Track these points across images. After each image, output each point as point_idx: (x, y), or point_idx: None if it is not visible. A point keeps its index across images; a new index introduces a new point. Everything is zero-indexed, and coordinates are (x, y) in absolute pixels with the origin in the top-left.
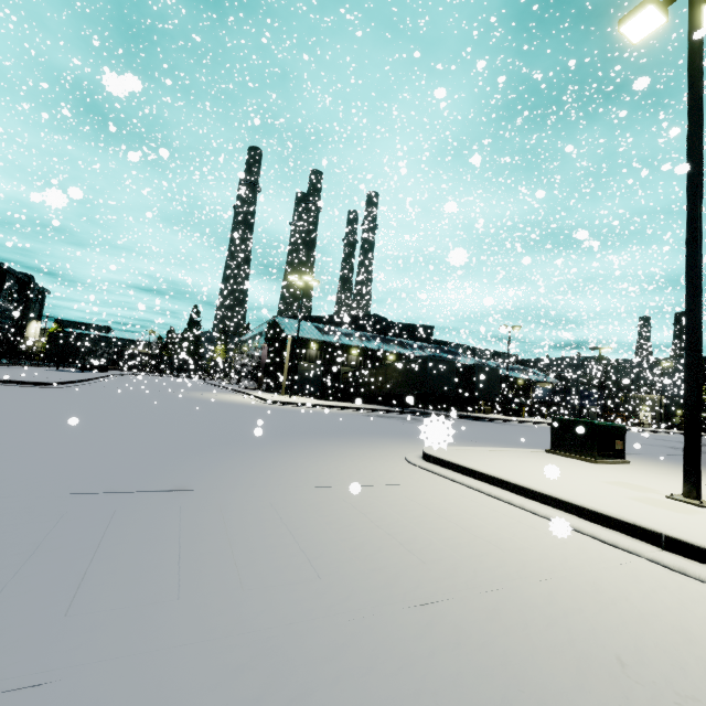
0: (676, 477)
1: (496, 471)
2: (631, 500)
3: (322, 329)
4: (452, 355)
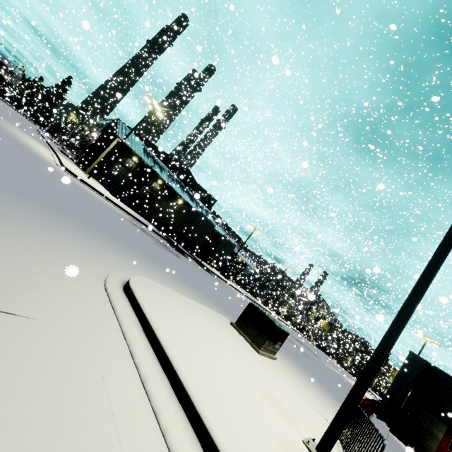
0: (300, 389)
1: (175, 347)
2: (280, 450)
3: (147, 152)
4: (216, 223)
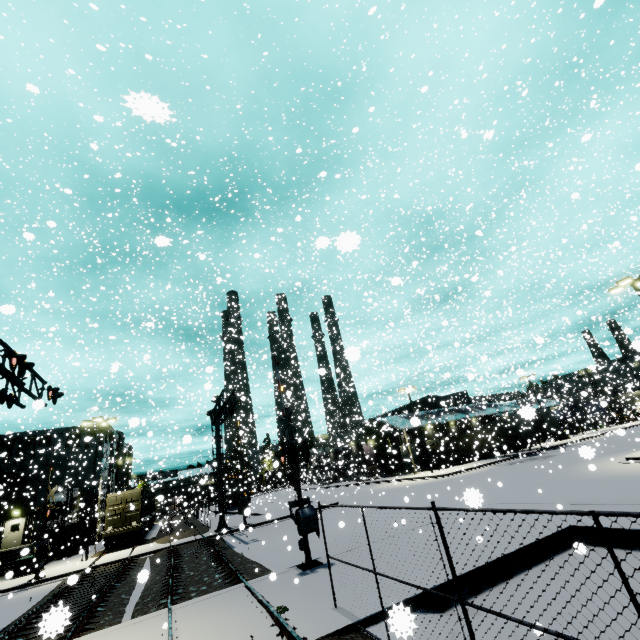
0: None
1: None
2: None
3: (408, 417)
4: (494, 408)
